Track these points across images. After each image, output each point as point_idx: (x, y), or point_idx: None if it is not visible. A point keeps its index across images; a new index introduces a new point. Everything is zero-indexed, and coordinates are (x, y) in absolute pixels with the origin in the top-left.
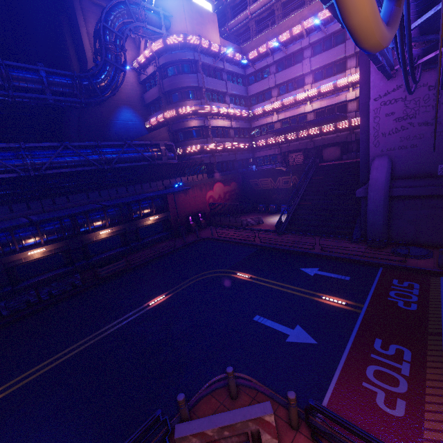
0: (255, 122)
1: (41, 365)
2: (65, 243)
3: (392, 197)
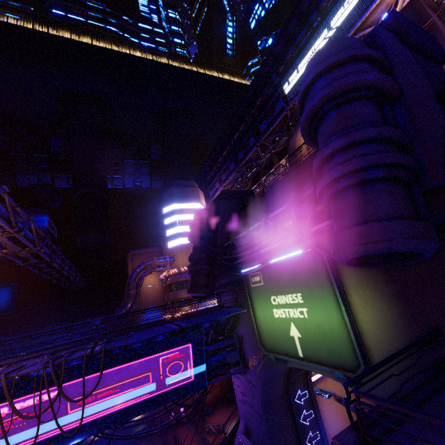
0: None
1: None
2: None
3: None
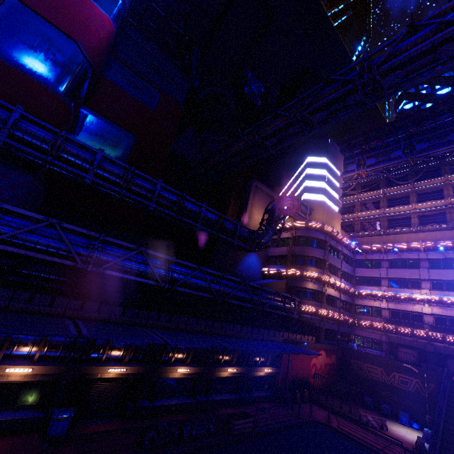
0: (358, 300)
1: None
2: (202, 370)
3: None
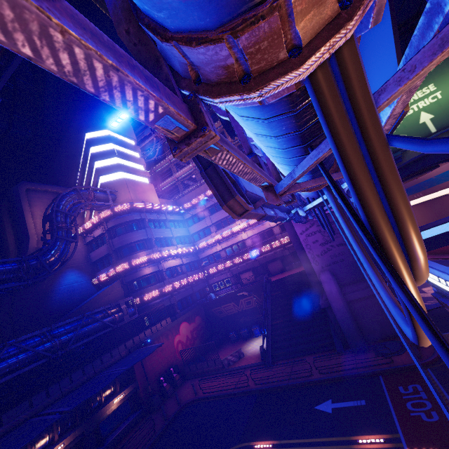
0: (202, 254)
1: None
2: None
3: (348, 302)
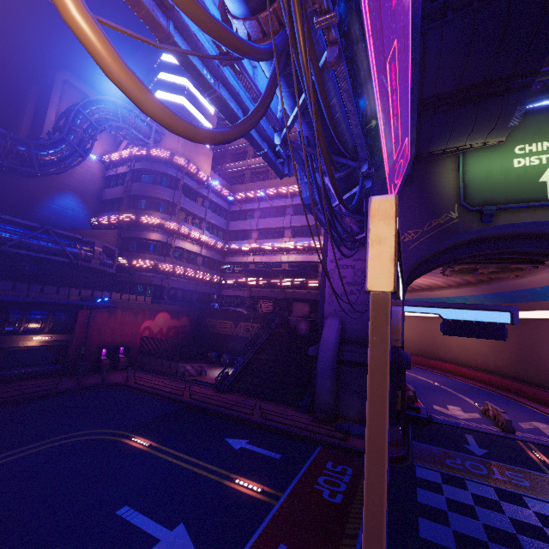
0: (229, 258)
1: None
2: None
3: (341, 361)
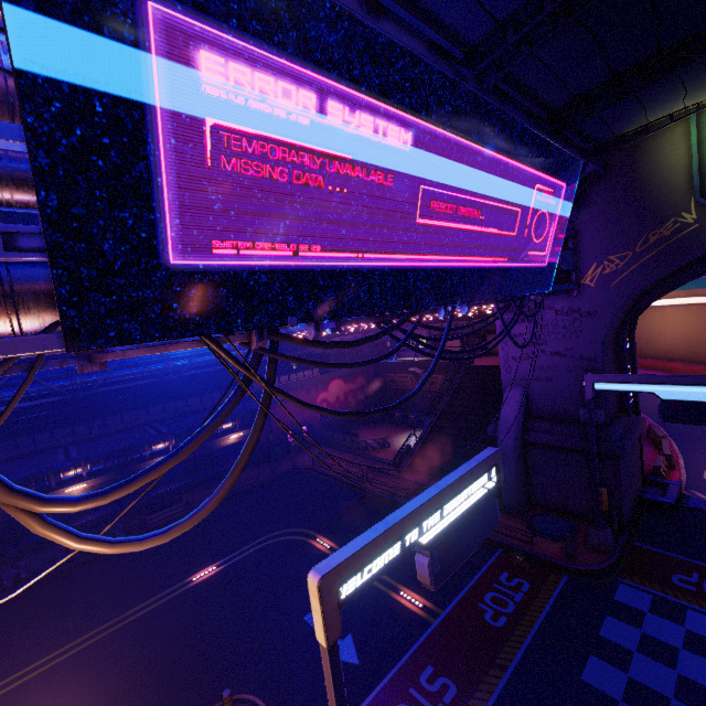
0: None
1: (48, 658)
2: (112, 476)
3: (530, 442)
